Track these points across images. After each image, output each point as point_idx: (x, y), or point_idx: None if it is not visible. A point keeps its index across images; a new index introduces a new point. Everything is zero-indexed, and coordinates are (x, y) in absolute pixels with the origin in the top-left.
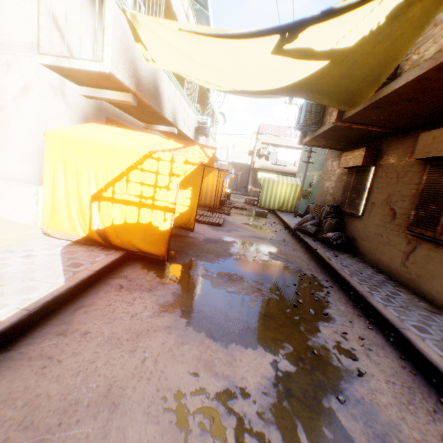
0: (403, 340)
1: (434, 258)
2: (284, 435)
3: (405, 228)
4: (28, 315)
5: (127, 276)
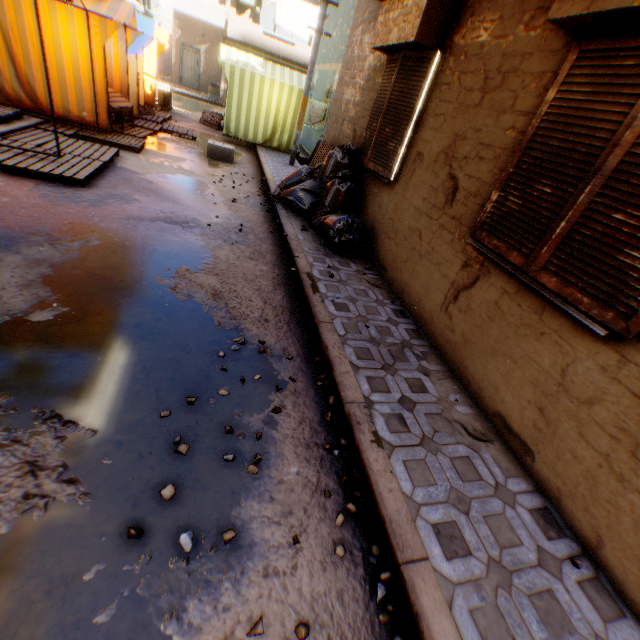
0: (408, 612)
1: (509, 315)
2: None
3: (469, 230)
4: None
5: None
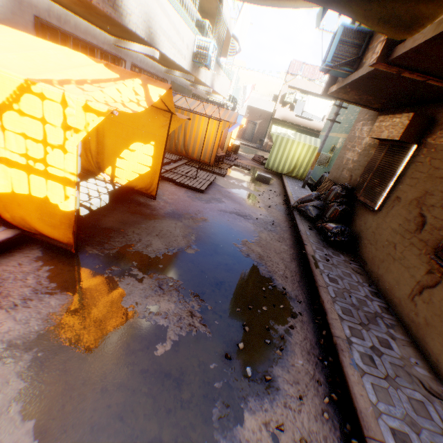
0: None
1: None
2: None
3: (432, 250)
4: None
5: (1, 274)
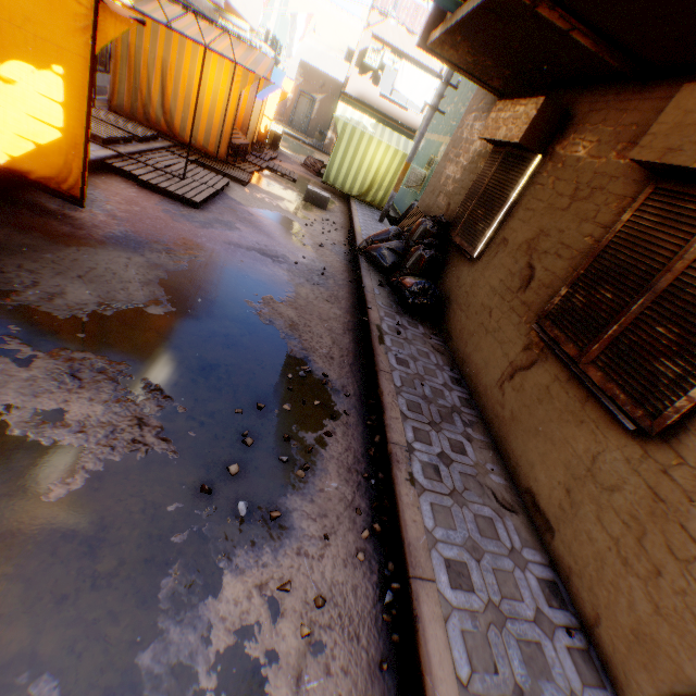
0: (409, 615)
1: (557, 400)
2: None
3: (536, 317)
4: None
5: None
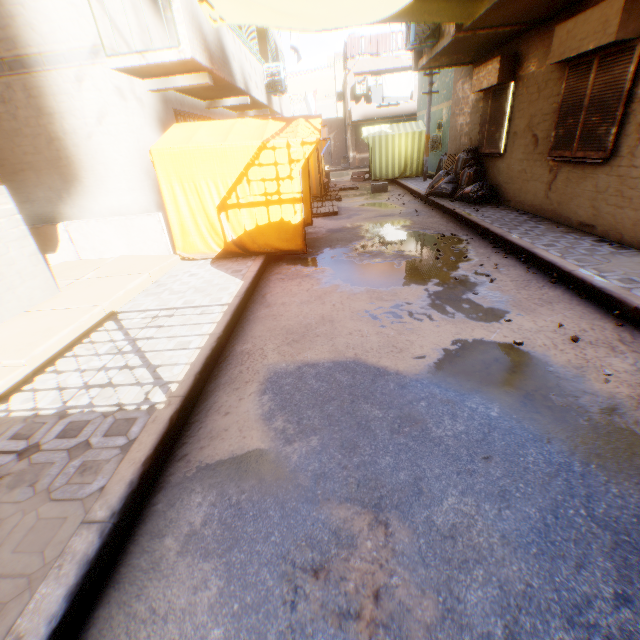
0: (531, 256)
1: (572, 179)
2: (439, 311)
3: (547, 155)
4: (241, 298)
5: (280, 273)
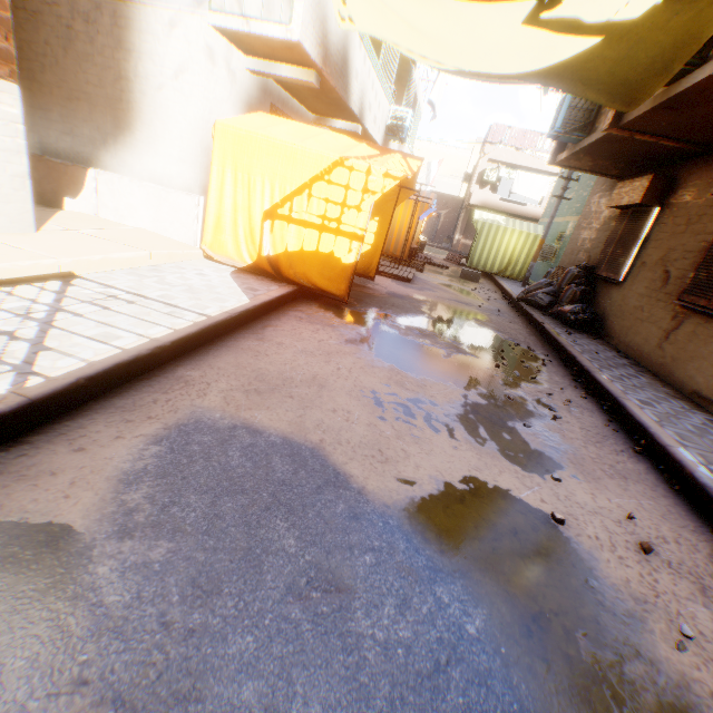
0: (618, 408)
1: (699, 335)
2: (467, 429)
3: (675, 298)
4: (231, 317)
5: (304, 311)
